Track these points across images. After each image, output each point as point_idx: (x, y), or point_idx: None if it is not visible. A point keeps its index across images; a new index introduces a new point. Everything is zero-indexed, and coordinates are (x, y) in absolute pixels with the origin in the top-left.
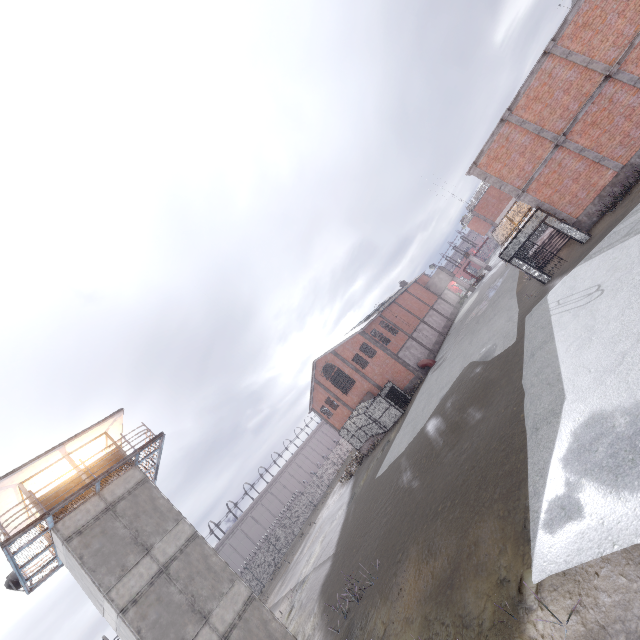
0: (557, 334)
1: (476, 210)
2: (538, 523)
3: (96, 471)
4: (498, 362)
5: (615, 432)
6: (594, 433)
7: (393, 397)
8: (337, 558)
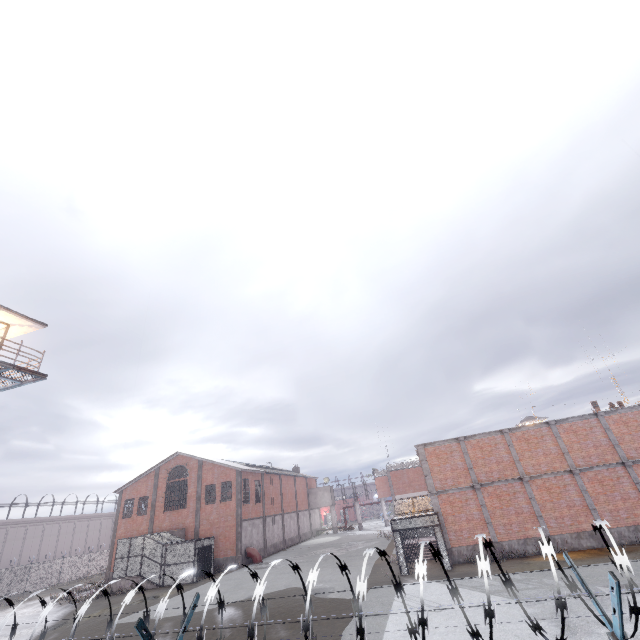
0: (392, 615)
1: (391, 473)
2: None
3: None
4: (329, 603)
5: None
6: None
7: (200, 557)
8: None
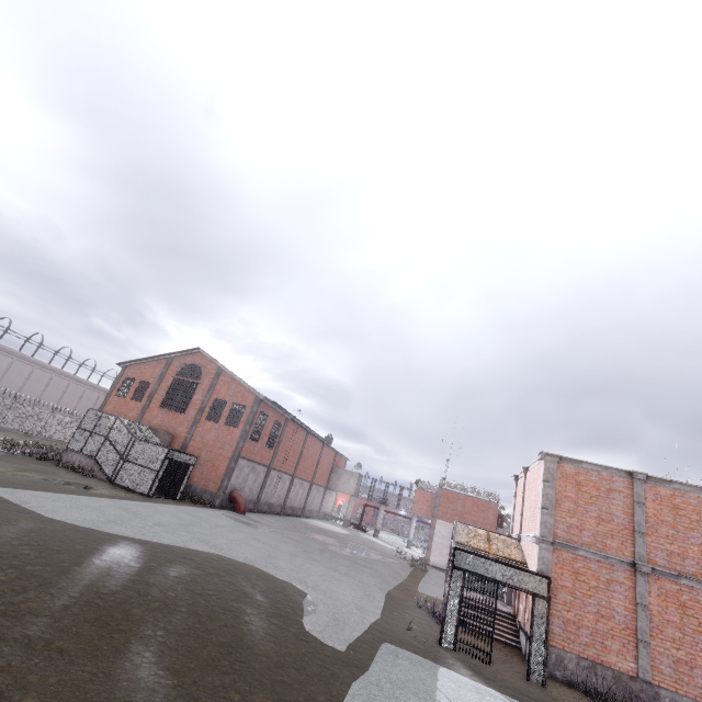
0: None
1: (443, 492)
2: None
3: None
4: (293, 639)
5: None
6: None
7: (173, 472)
8: None
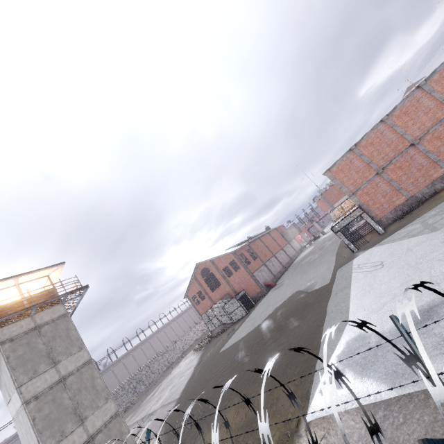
0: (353, 284)
1: (324, 195)
2: (316, 390)
3: (36, 300)
4: (315, 293)
5: (369, 345)
6: (358, 344)
7: (243, 301)
8: (181, 401)
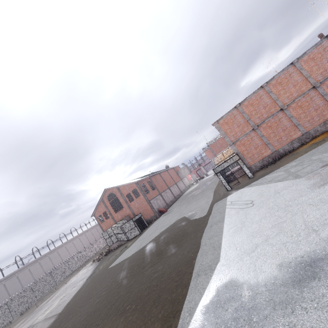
0: (226, 219)
1: (210, 146)
2: None
3: None
4: (194, 223)
5: (241, 300)
6: (229, 295)
7: (139, 222)
8: (60, 317)
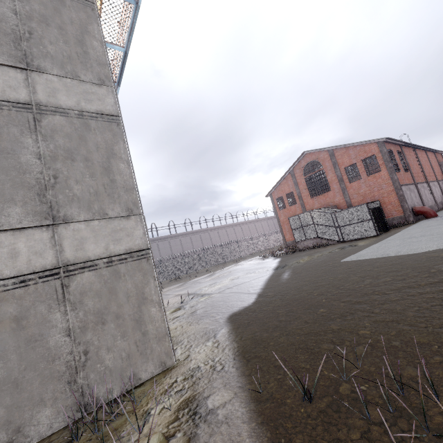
0: None
1: None
2: None
3: None
4: None
5: None
6: None
7: None
8: (268, 300)
